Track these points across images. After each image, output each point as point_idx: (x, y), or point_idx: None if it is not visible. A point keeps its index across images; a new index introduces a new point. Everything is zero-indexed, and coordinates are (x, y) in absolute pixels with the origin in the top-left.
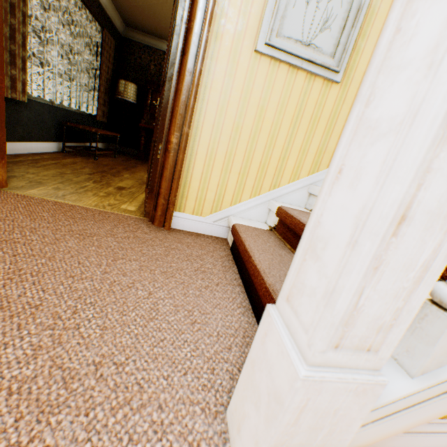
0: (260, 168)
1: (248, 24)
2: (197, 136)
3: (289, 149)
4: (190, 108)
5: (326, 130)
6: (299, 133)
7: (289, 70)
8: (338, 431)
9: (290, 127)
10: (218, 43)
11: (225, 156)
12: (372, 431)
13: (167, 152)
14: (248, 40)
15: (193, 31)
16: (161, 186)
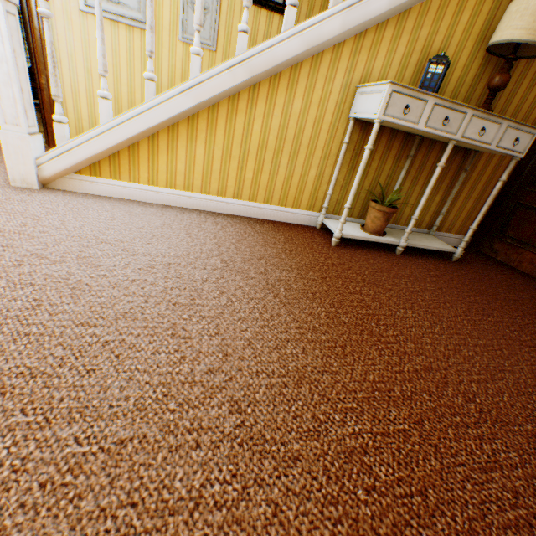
0: (116, 102)
1: None
2: (61, 79)
3: (133, 86)
4: (45, 57)
5: (157, 69)
6: (137, 73)
7: (112, 24)
8: (26, 156)
9: (128, 68)
10: (53, 6)
11: (87, 94)
12: (52, 167)
13: (42, 92)
14: (74, 3)
15: None
16: (47, 118)
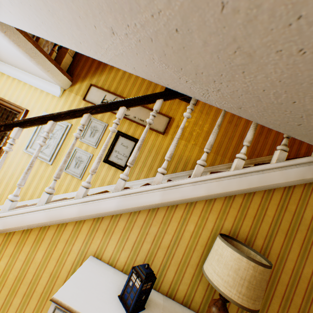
0: None
1: (24, 143)
2: None
3: (31, 185)
4: None
5: (47, 181)
6: (36, 180)
7: None
8: None
9: (33, 177)
10: (13, 147)
11: (7, 183)
12: None
13: None
14: (23, 148)
15: (5, 144)
16: None
